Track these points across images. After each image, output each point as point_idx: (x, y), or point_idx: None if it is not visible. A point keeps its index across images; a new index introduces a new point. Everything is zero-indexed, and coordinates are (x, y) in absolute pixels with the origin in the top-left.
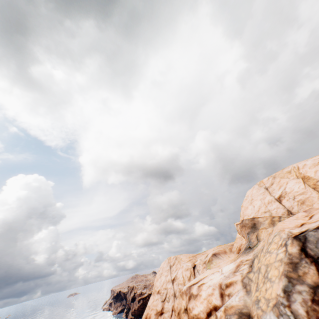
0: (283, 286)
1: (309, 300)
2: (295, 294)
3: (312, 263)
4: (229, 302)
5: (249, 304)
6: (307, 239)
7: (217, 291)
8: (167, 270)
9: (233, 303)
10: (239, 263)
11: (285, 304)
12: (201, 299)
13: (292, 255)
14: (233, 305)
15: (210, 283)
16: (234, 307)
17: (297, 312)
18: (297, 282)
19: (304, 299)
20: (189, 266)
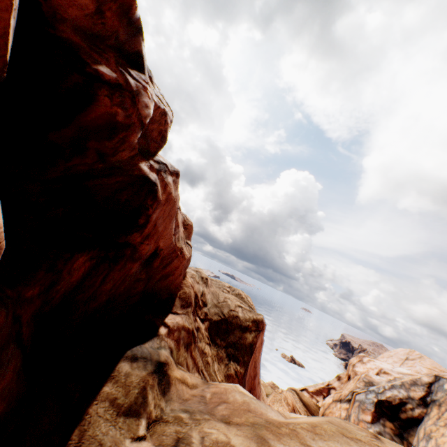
0: (394, 383)
1: (398, 397)
2: (395, 390)
3: (425, 391)
4: (371, 374)
5: (381, 384)
6: (438, 381)
7: (376, 370)
8: (399, 359)
9: (373, 376)
10: (413, 374)
11: (385, 388)
12: (364, 366)
13: (420, 380)
14: (371, 377)
15: (376, 363)
16: (371, 378)
17: (385, 393)
18: (404, 389)
19: (397, 395)
20: (421, 372)
